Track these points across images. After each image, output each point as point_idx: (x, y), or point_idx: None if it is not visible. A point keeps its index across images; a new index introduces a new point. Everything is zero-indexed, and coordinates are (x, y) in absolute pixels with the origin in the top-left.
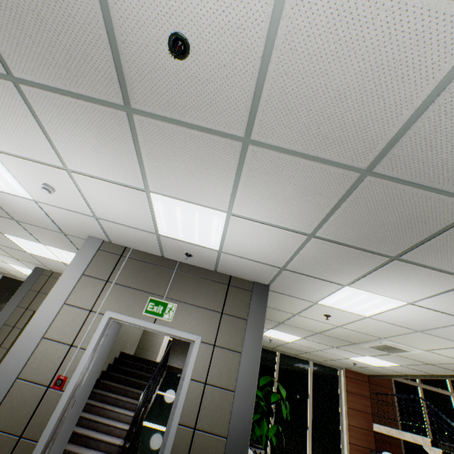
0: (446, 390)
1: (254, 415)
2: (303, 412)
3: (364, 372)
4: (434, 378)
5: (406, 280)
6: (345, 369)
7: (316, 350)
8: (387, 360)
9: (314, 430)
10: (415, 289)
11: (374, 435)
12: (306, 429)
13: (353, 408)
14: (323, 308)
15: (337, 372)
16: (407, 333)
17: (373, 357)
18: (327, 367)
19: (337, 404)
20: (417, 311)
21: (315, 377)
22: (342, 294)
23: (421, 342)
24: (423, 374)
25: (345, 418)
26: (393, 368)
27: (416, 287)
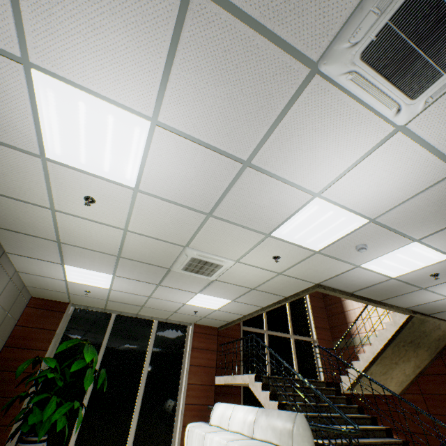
0: (288, 333)
1: (37, 396)
2: (135, 381)
3: (214, 325)
4: (264, 311)
5: (92, 6)
6: (194, 325)
7: (149, 299)
8: (217, 294)
9: (146, 399)
10: (128, 51)
11: (215, 389)
12: (135, 400)
13: (197, 365)
14: (68, 175)
15: (186, 329)
16: (203, 226)
17: (203, 293)
18: (175, 325)
19: (180, 364)
20: (177, 149)
21: (158, 337)
22: (51, 110)
23: (225, 243)
24: (257, 310)
25: (185, 377)
26: (230, 308)
27: (126, 43)
